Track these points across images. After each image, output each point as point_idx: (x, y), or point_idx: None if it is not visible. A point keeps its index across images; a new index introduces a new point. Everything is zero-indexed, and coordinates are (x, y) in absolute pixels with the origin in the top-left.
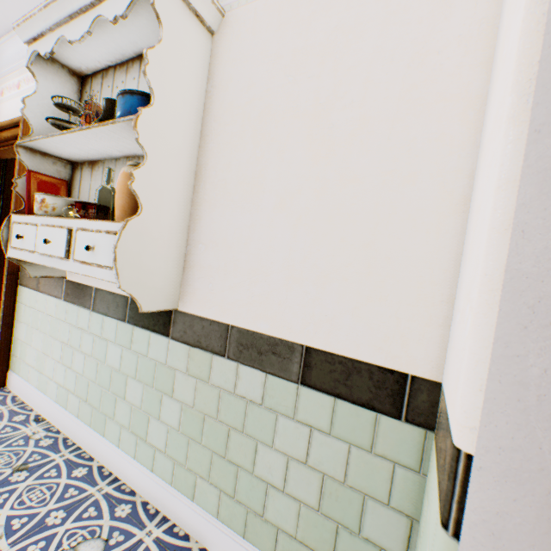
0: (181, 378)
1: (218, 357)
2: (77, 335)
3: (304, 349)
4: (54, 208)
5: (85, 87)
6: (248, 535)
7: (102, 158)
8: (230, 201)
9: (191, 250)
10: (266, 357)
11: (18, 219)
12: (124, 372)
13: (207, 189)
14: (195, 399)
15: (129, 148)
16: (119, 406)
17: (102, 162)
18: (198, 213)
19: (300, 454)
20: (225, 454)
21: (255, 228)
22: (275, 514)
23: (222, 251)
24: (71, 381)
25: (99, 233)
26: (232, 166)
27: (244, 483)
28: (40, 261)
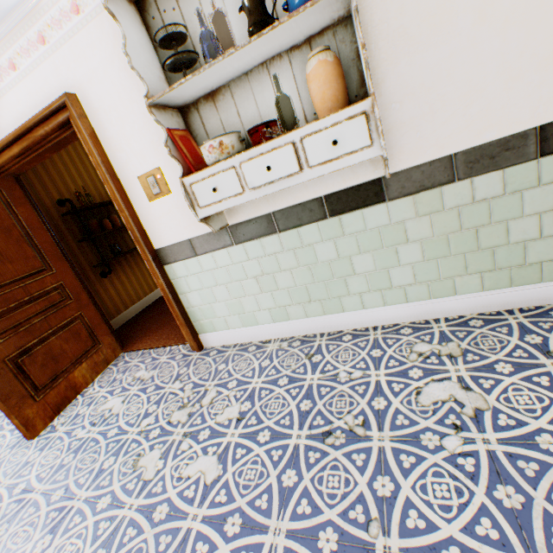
0: (411, 224)
1: (447, 187)
2: (270, 262)
3: (537, 130)
4: (232, 147)
5: (147, 13)
6: (514, 283)
7: (226, 82)
8: (416, 45)
9: (383, 115)
10: (499, 158)
11: (196, 178)
12: (344, 256)
13: (382, 47)
14: (433, 230)
15: (283, 45)
16: (350, 283)
17: (225, 87)
18: (378, 76)
19: (550, 205)
20: (477, 248)
21: (455, 56)
22: (536, 256)
23: (422, 97)
24: (284, 298)
25: (337, 126)
26: (406, 8)
27: (502, 255)
28: (255, 196)
